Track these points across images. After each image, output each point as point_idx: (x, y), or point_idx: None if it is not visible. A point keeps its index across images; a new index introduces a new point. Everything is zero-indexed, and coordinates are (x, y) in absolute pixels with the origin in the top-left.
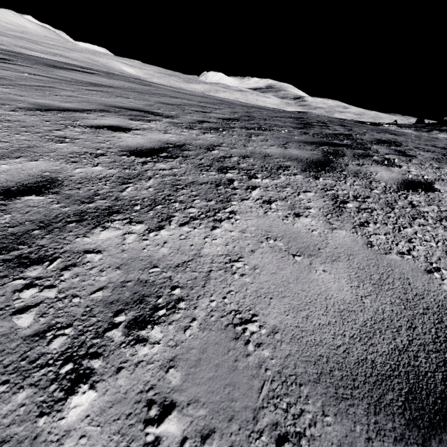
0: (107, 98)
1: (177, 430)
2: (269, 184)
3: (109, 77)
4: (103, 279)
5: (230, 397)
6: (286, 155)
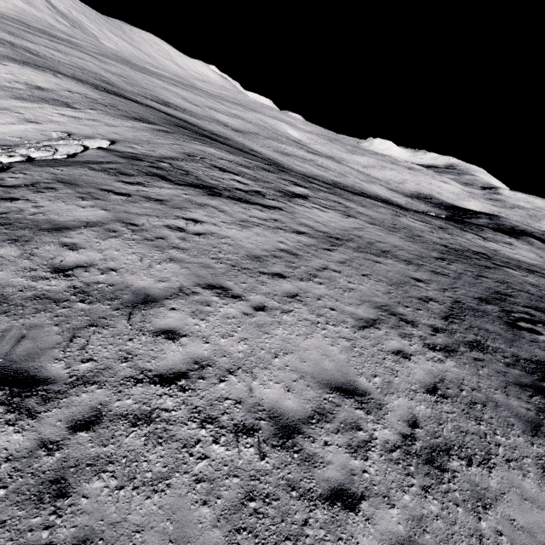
0: (363, 286)
1: (505, 539)
2: (505, 443)
3: (320, 205)
4: (466, 486)
5: (514, 538)
6: (509, 407)
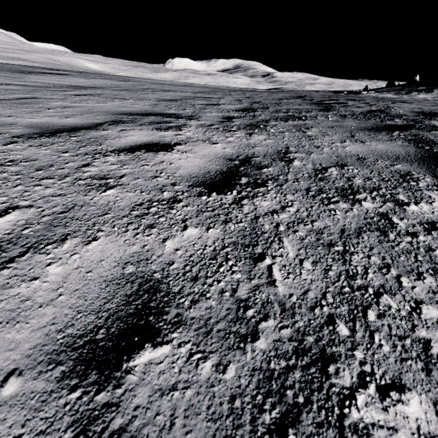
0: (105, 103)
1: None
2: (437, 212)
3: (84, 77)
4: None
5: None
6: (379, 153)
